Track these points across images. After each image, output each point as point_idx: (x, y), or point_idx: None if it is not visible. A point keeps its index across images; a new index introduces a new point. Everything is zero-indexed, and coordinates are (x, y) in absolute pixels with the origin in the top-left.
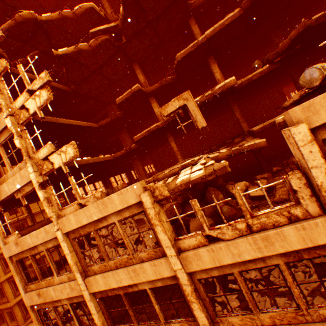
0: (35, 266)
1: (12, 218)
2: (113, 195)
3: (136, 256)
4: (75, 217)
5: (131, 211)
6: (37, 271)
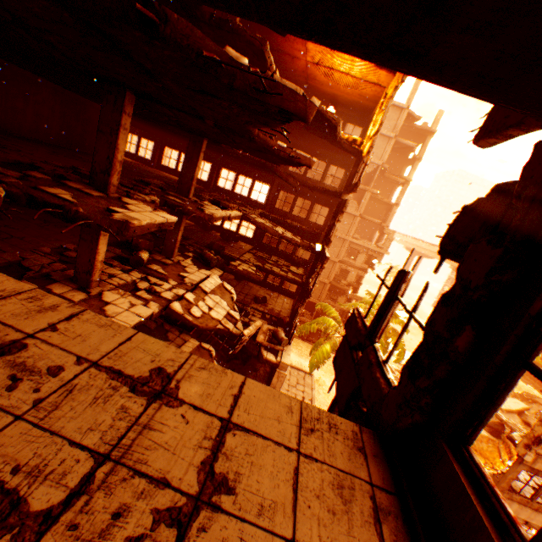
0: None
1: None
2: None
3: None
4: None
5: None
6: None
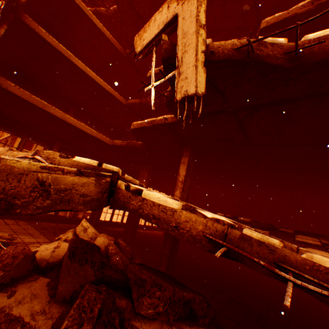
0: None
1: None
2: None
3: None
4: None
5: None
6: None
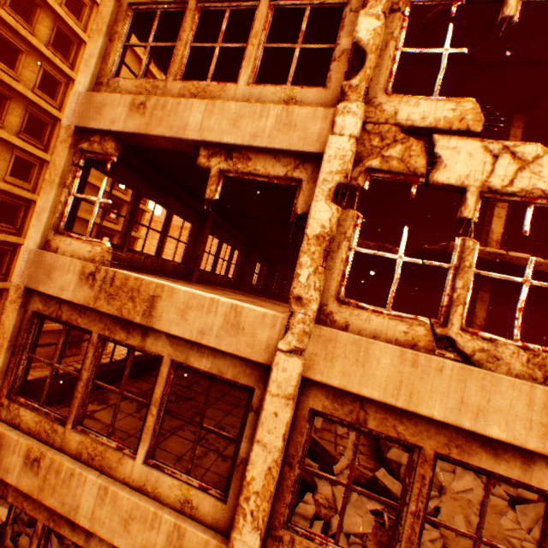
0: (88, 373)
1: (10, 182)
2: None
3: None
4: (400, 364)
5: None
6: (83, 391)
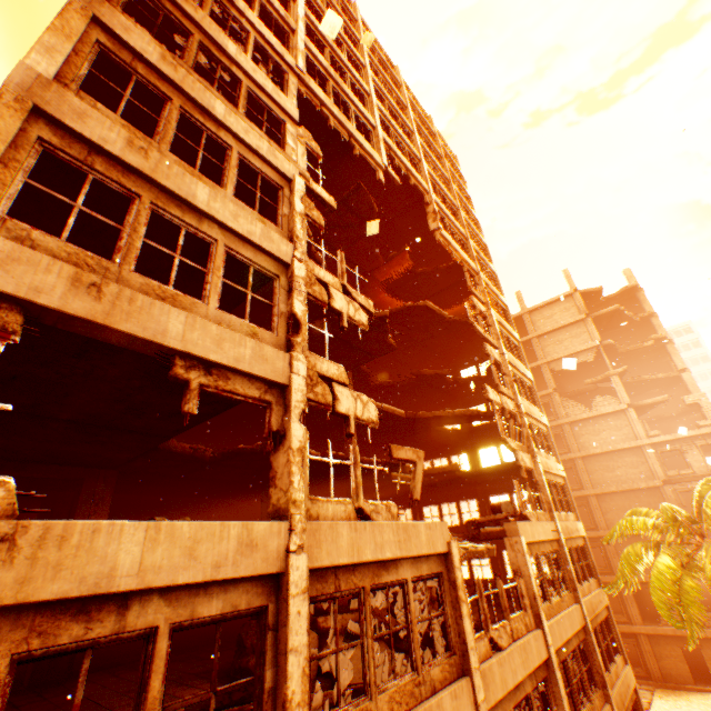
0: None
1: None
2: (421, 523)
3: (426, 675)
4: (351, 532)
5: (430, 566)
6: None
